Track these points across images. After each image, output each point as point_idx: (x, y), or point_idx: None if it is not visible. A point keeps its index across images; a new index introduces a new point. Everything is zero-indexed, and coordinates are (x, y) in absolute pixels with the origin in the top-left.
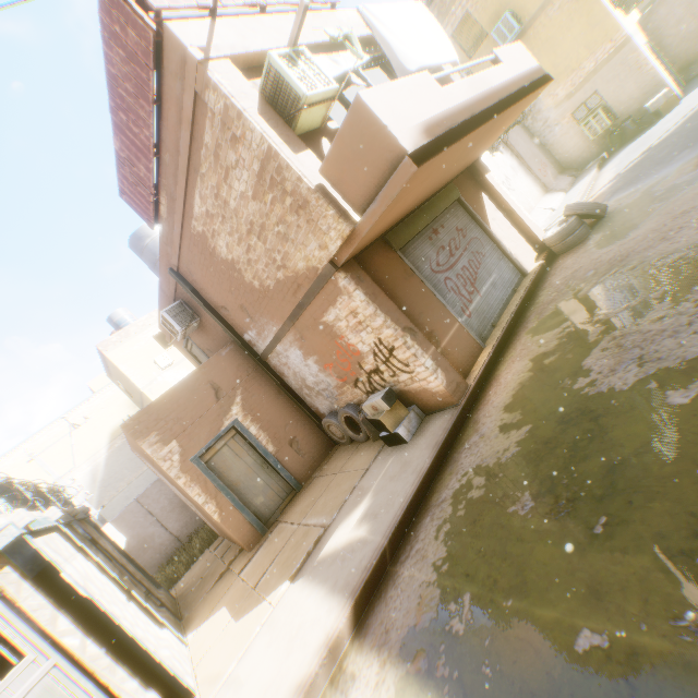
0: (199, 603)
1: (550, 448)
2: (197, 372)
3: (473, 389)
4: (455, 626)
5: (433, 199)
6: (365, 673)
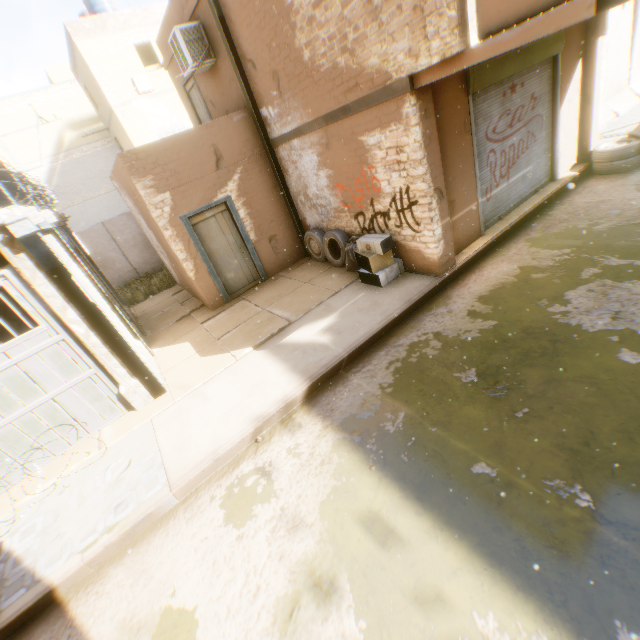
0: (161, 330)
1: (506, 347)
2: (204, 129)
3: (458, 269)
4: (387, 427)
5: (535, 43)
6: (310, 428)
